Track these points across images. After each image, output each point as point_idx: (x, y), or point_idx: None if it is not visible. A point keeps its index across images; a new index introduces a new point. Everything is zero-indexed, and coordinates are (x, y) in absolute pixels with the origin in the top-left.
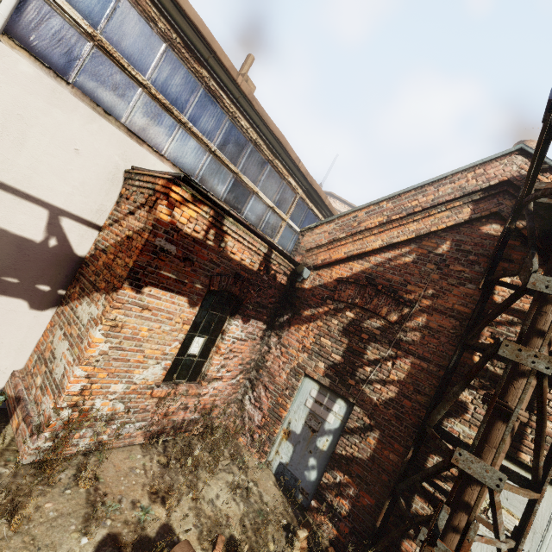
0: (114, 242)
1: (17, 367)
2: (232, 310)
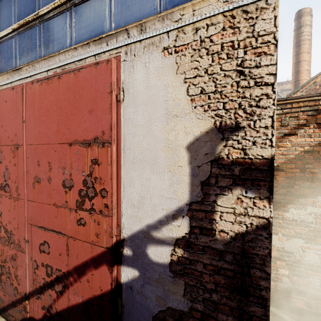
0: (286, 160)
1: None
2: None
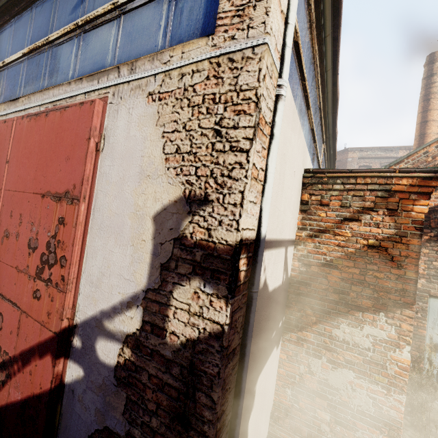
0: (343, 255)
1: (271, 408)
2: None
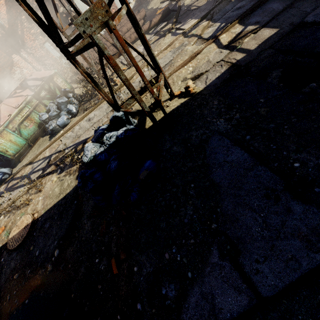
0: None
1: None
2: (17, 52)
